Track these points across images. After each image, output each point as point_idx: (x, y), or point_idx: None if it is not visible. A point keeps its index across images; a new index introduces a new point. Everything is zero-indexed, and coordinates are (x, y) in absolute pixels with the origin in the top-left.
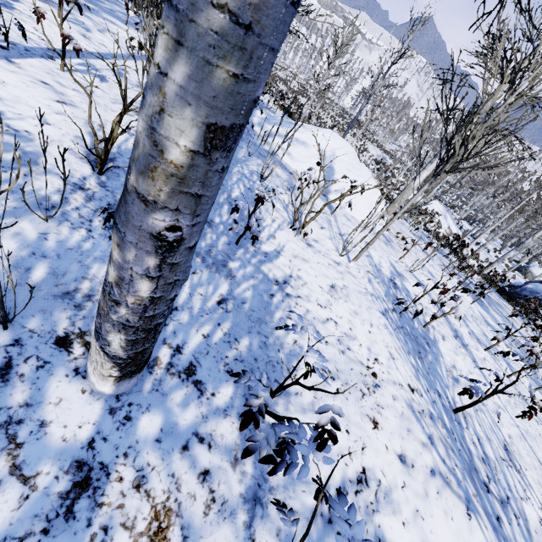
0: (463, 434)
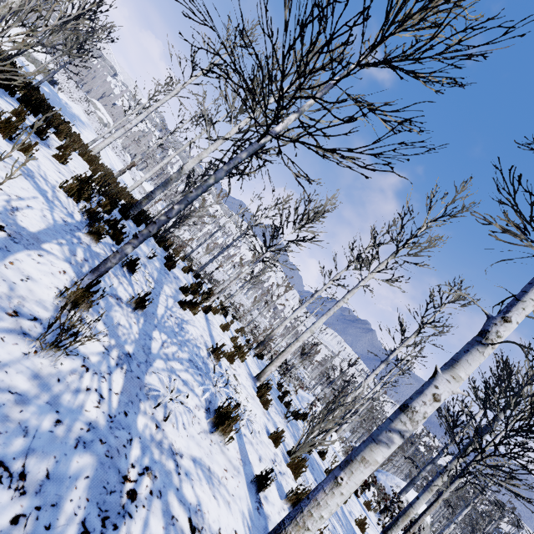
0: None
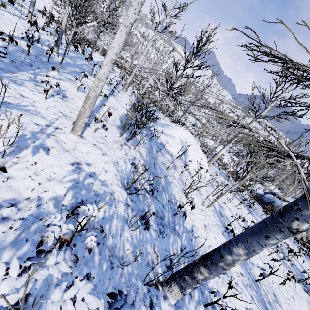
0: (260, 291)
